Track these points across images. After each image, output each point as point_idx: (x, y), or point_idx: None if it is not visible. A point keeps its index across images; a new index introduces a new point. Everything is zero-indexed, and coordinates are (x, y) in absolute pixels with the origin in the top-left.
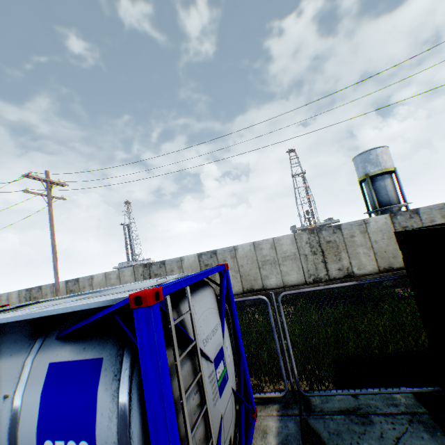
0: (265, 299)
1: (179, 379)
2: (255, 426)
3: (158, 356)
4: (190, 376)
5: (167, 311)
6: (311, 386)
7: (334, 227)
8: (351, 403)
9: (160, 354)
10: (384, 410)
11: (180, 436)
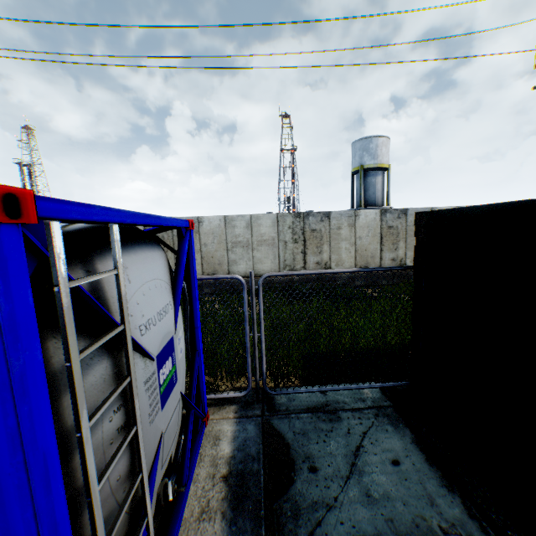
0: (241, 279)
1: (75, 396)
2: (205, 433)
3: (7, 352)
4: (108, 385)
5: (50, 254)
6: (276, 384)
7: (323, 213)
8: (319, 400)
9: (19, 347)
10: (353, 406)
11: (76, 488)
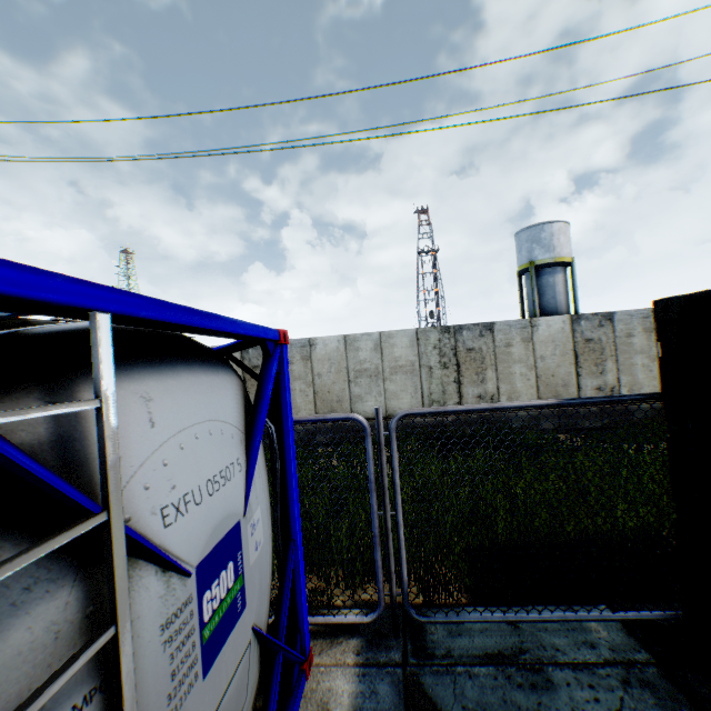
0: (362, 421)
1: None
2: (304, 693)
3: None
4: (67, 645)
5: None
6: (427, 600)
7: (483, 325)
8: (507, 639)
9: None
10: (573, 656)
11: None
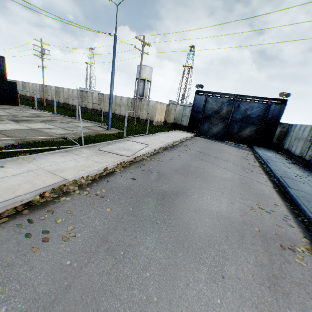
0: None
1: None
2: None
3: None
4: None
5: None
6: None
7: (46, 85)
8: None
9: None
10: None
11: None
